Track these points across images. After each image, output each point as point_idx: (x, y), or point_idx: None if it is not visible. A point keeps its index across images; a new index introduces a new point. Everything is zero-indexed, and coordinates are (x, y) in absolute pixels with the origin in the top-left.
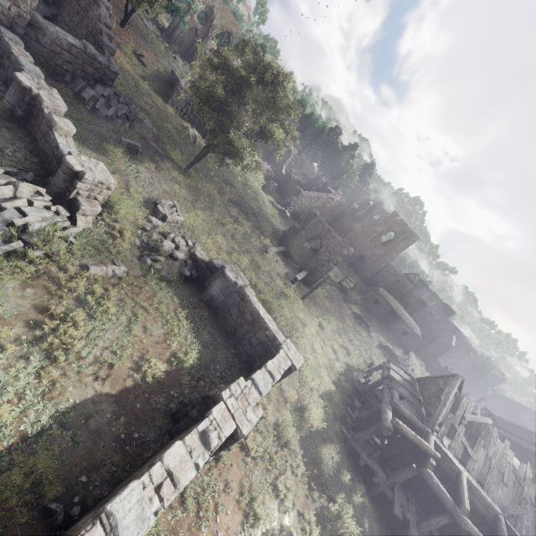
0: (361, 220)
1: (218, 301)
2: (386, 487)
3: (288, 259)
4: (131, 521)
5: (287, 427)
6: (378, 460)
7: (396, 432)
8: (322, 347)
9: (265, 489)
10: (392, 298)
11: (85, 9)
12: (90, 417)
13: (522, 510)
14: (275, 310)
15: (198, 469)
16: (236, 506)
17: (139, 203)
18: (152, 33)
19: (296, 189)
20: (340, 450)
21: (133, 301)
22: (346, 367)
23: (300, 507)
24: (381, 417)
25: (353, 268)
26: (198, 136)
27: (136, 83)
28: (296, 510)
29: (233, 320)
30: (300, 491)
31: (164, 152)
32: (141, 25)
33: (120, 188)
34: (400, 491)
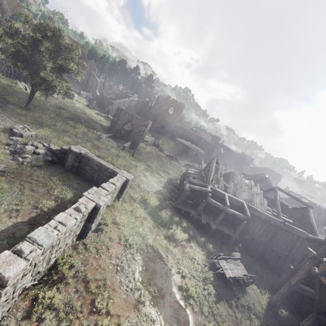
0: (153, 107)
1: (75, 167)
2: (197, 216)
3: (118, 139)
4: (43, 238)
5: (138, 209)
6: (191, 208)
7: (198, 194)
8: (152, 174)
9: (133, 235)
10: (184, 141)
11: None
12: (14, 233)
13: (252, 197)
14: (115, 163)
15: (76, 219)
16: (119, 244)
17: None
18: None
19: (109, 101)
20: (171, 210)
21: (18, 179)
22: (168, 179)
23: (155, 236)
24: (184, 188)
25: (160, 134)
26: (28, 86)
27: None
28: (153, 238)
29: (89, 173)
30: (153, 231)
31: (5, 100)
32: None
33: None
34: (204, 215)
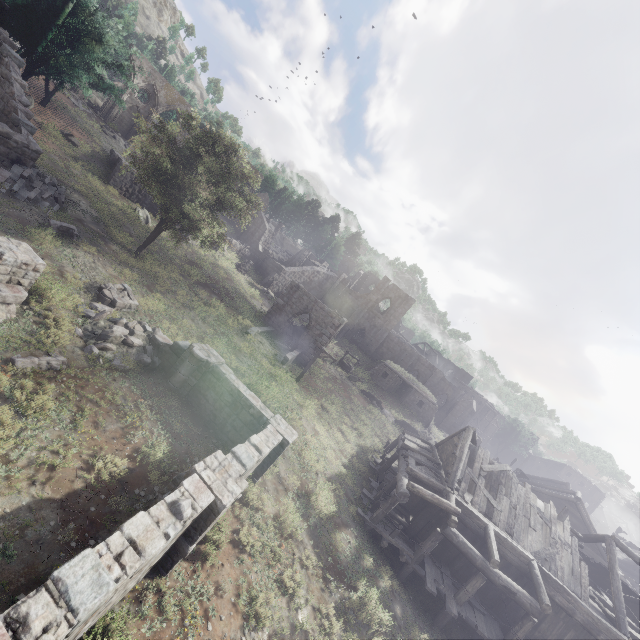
0: (353, 291)
1: (189, 386)
2: (415, 565)
3: (276, 340)
4: (85, 586)
5: (290, 516)
6: (404, 539)
7: (420, 505)
8: (328, 429)
9: (269, 587)
10: (400, 368)
11: None
12: (26, 527)
13: (553, 551)
14: (264, 392)
15: (168, 538)
16: (232, 609)
17: (78, 290)
18: (82, 112)
19: (277, 266)
20: (358, 534)
21: (78, 394)
22: (359, 448)
23: (315, 602)
24: (397, 486)
25: (355, 344)
26: (151, 217)
27: (65, 164)
28: (310, 606)
29: (210, 405)
30: (313, 585)
31: (108, 235)
32: (69, 104)
33: (51, 275)
34: (433, 566)
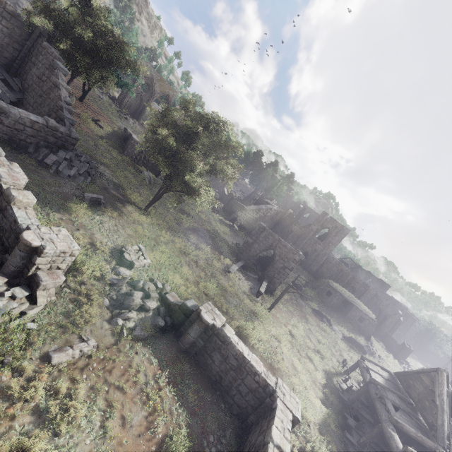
0: (298, 222)
1: (197, 347)
2: None
3: (246, 271)
4: None
5: None
6: None
7: None
8: (300, 359)
9: None
10: (341, 288)
11: (47, 92)
12: None
13: None
14: (252, 335)
15: None
16: None
17: (105, 256)
18: (105, 102)
19: (240, 205)
20: None
21: (106, 386)
22: (325, 375)
23: None
24: (390, 446)
25: (300, 264)
26: (152, 176)
27: (95, 142)
28: None
29: (216, 366)
30: None
31: (125, 197)
32: (97, 98)
33: (84, 244)
34: None
